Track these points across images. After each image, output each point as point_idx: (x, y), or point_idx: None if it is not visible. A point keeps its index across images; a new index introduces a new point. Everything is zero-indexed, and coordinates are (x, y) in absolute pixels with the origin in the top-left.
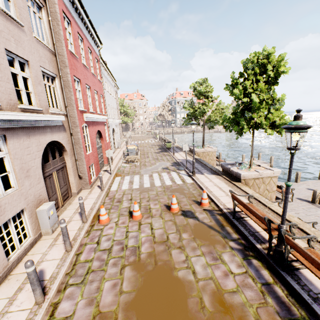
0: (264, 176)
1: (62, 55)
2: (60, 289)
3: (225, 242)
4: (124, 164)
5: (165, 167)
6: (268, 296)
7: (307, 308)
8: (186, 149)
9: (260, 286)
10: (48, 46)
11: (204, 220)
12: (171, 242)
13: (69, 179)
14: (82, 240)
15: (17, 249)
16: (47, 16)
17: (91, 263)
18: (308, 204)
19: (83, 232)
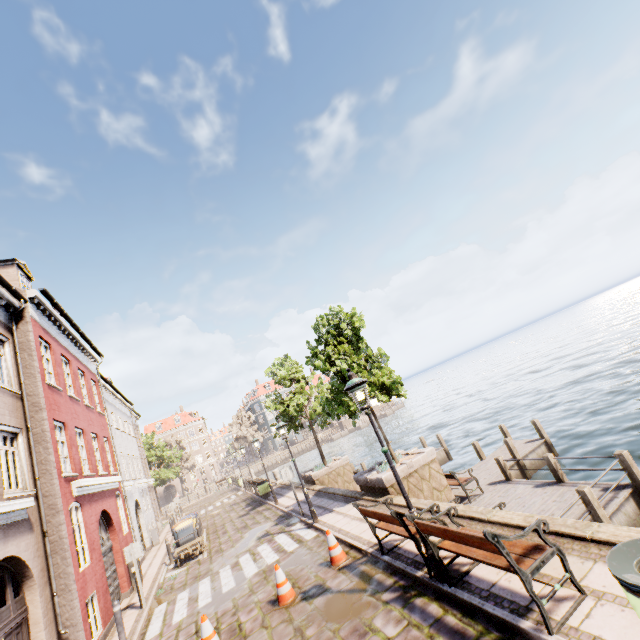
0: (417, 466)
1: (35, 395)
2: None
3: (376, 600)
4: (173, 572)
5: (262, 533)
6: (439, 636)
7: (483, 618)
8: (290, 477)
9: (428, 629)
10: (11, 389)
11: (341, 585)
12: None
13: None
14: None
15: None
16: (13, 350)
17: None
18: (503, 486)
19: None
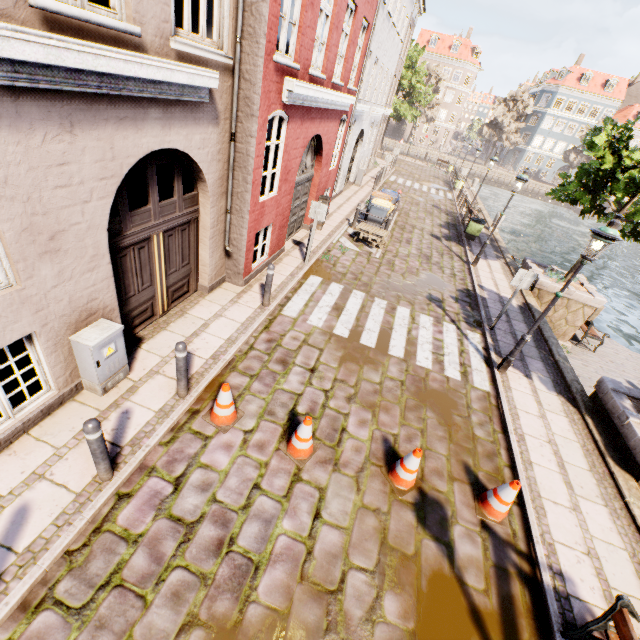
0: None
1: None
2: (29, 599)
3: None
4: (346, 242)
5: (436, 296)
6: None
7: None
8: (521, 285)
9: None
10: None
11: (468, 572)
12: (344, 606)
13: (199, 251)
14: (152, 451)
15: (5, 418)
16: None
17: (131, 550)
18: None
19: (161, 430)
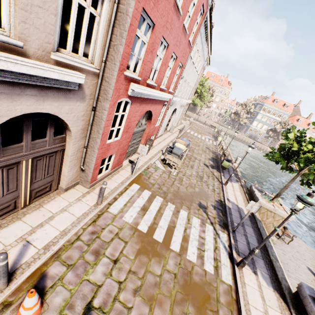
0: None
1: None
2: None
3: None
4: (159, 163)
5: (204, 204)
6: None
7: None
8: (252, 210)
9: None
10: None
11: None
12: None
13: (62, 167)
14: None
15: None
16: None
17: None
18: None
19: None
